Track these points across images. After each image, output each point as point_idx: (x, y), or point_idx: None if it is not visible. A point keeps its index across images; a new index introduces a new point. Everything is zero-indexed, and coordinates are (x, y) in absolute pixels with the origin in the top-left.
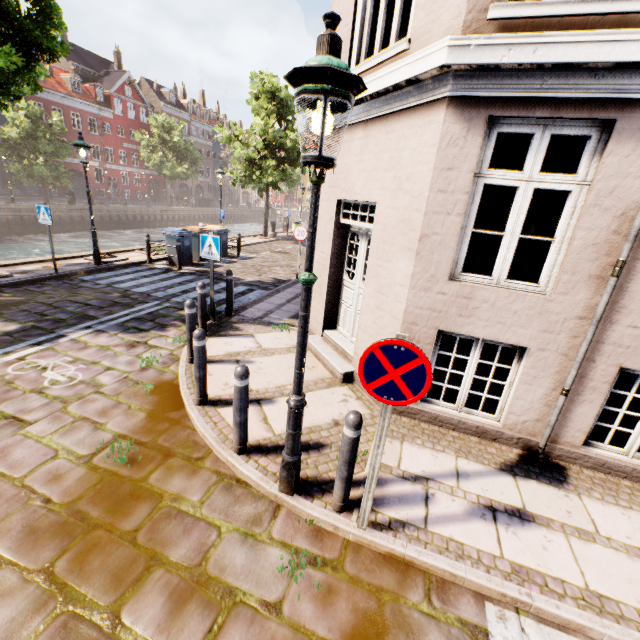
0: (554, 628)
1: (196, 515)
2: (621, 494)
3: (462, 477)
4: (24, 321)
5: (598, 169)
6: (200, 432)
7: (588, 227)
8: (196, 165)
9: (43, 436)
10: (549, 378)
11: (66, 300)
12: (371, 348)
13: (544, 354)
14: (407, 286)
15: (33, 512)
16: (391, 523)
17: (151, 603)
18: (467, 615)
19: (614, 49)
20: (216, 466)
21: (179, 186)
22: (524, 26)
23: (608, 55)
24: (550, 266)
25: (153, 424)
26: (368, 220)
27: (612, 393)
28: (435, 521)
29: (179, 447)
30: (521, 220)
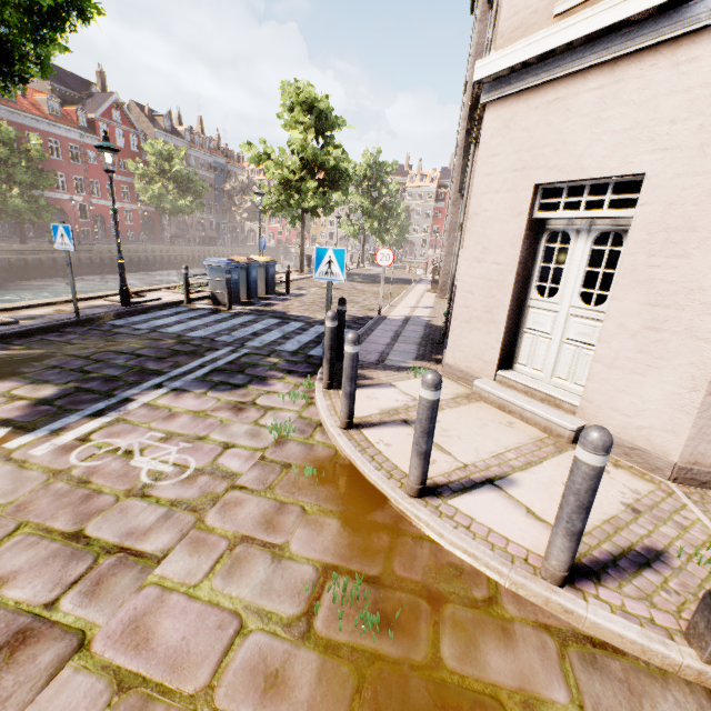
0: None
1: None
2: None
3: None
4: (60, 382)
5: None
6: (453, 547)
7: None
8: (200, 198)
9: (194, 584)
10: None
11: (106, 351)
12: None
13: None
14: None
15: None
16: None
17: None
18: None
19: None
20: (529, 614)
21: (177, 223)
22: None
23: None
24: None
25: (363, 538)
26: (607, 205)
27: None
28: None
29: (438, 580)
30: None
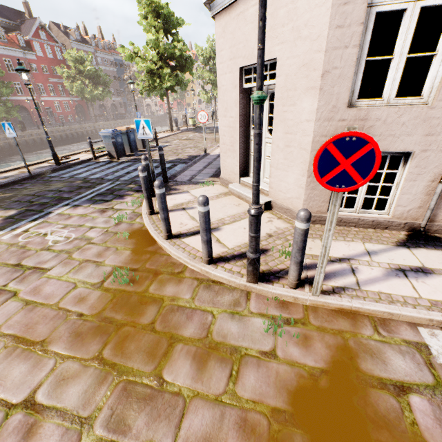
0: None
1: (192, 307)
2: None
3: (372, 254)
4: (18, 208)
5: None
6: (174, 256)
7: None
8: (108, 87)
9: (61, 276)
10: (430, 173)
11: (44, 190)
12: (325, 145)
13: (426, 154)
14: (313, 120)
15: (73, 323)
16: (334, 289)
17: (181, 365)
18: (408, 337)
19: None
20: (194, 275)
21: (98, 107)
22: None
23: None
24: (432, 78)
25: (138, 256)
26: (269, 78)
27: None
28: (365, 283)
29: (162, 268)
30: (408, 40)
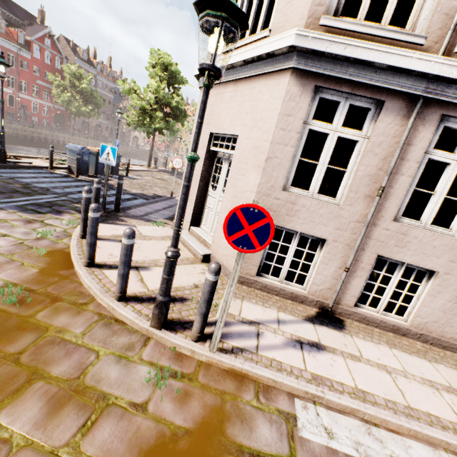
0: (337, 412)
1: (78, 343)
2: (374, 336)
3: (281, 323)
4: None
5: (374, 129)
6: (86, 285)
7: (366, 164)
8: (98, 108)
9: None
10: (338, 260)
11: None
12: (234, 209)
13: (336, 244)
14: (255, 192)
15: None
16: (233, 349)
17: (29, 407)
18: (283, 407)
19: (387, 57)
20: (98, 309)
21: (82, 122)
22: (340, 34)
23: (384, 60)
24: (343, 187)
25: (44, 277)
26: (231, 148)
27: (368, 283)
28: (263, 348)
29: (66, 295)
30: (329, 155)
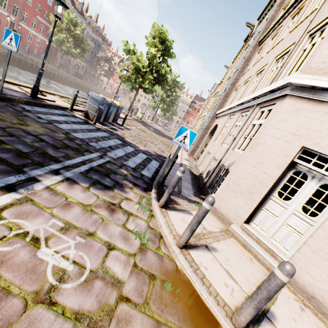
0: None
1: None
2: None
3: None
4: None
5: None
6: None
7: None
8: (84, 53)
9: None
10: None
11: (18, 127)
12: None
13: None
14: None
15: None
16: None
17: None
18: None
19: None
20: None
21: (65, 59)
22: None
23: None
24: None
25: None
26: None
27: None
28: None
29: None
30: None
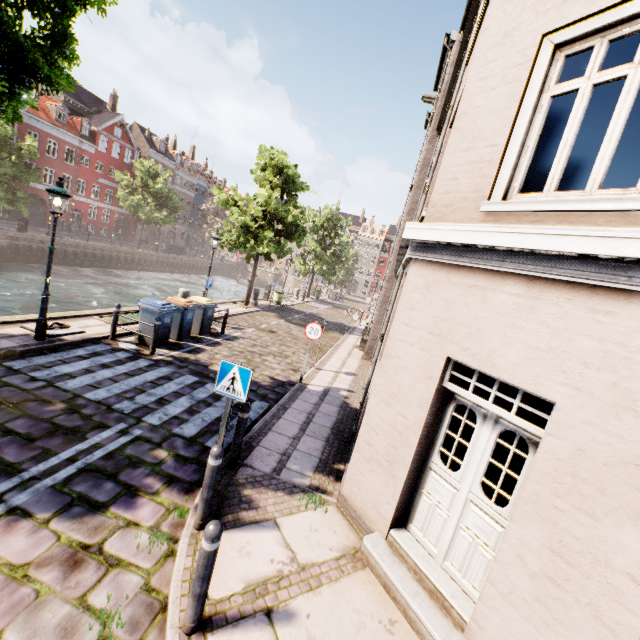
0: None
1: None
2: None
3: None
4: None
5: None
6: None
7: None
8: (175, 213)
9: None
10: None
11: None
12: None
13: None
14: None
15: None
16: None
17: None
18: None
19: None
20: None
21: (151, 229)
22: None
23: None
24: None
25: None
26: (515, 410)
27: None
28: None
29: None
30: None
